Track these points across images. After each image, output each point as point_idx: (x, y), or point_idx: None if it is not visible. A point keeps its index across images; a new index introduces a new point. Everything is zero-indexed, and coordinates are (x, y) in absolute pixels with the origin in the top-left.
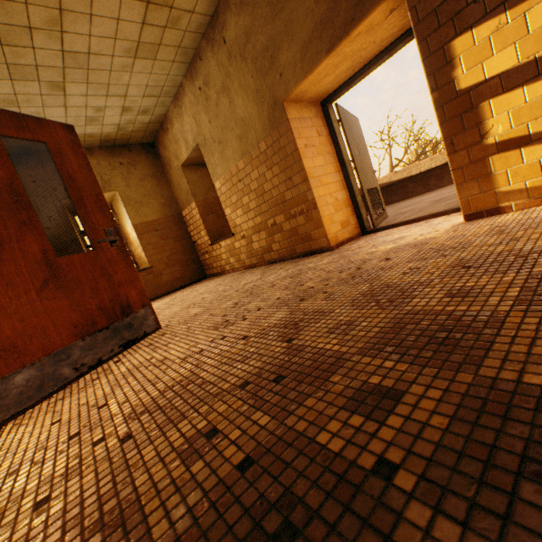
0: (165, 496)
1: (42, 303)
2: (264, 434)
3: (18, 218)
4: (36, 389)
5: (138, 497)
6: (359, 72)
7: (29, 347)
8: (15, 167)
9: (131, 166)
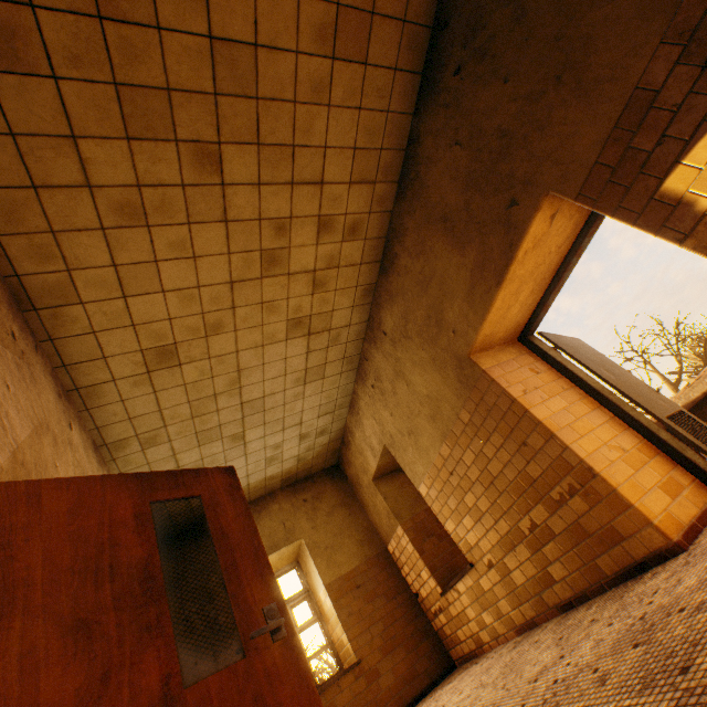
0: None
1: None
2: None
3: (142, 618)
4: None
5: None
6: (548, 288)
7: None
8: (197, 539)
9: (316, 499)
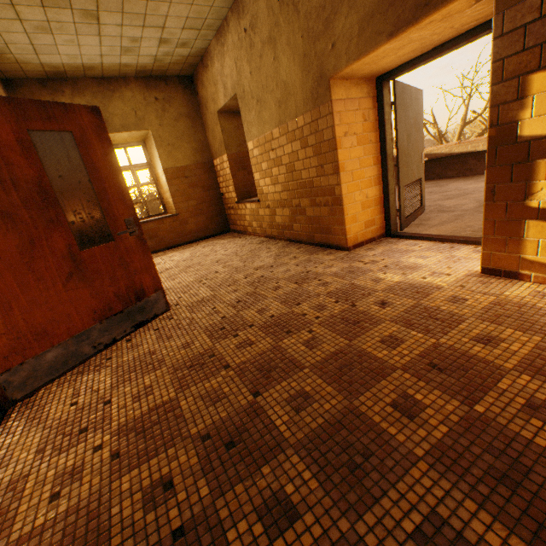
0: (125, 536)
1: (67, 294)
2: (199, 507)
3: (46, 216)
4: (63, 364)
5: (111, 526)
6: (428, 53)
7: (57, 331)
8: (51, 94)
9: (166, 102)
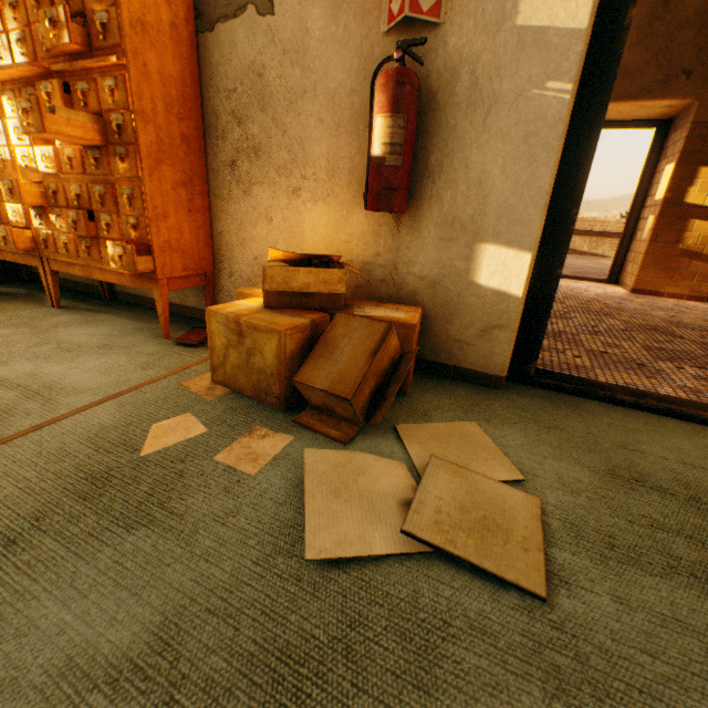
0: None
1: None
2: None
3: None
4: None
5: None
6: None
7: None
8: None
9: None
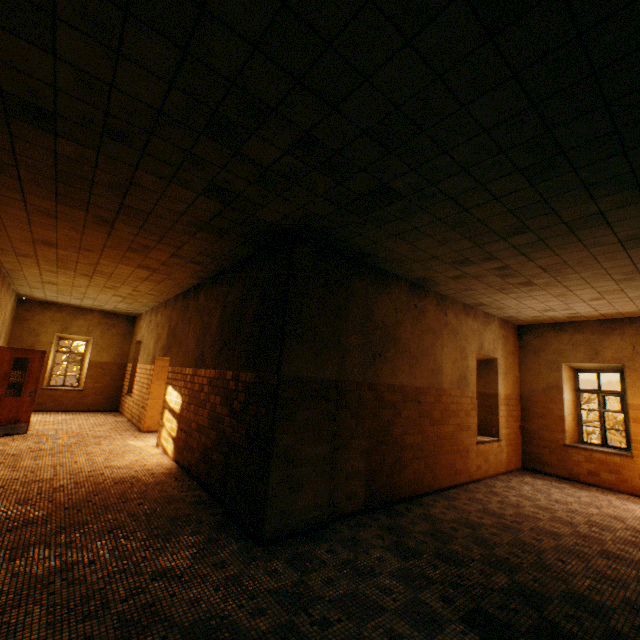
0: None
1: None
2: None
3: (3, 383)
4: None
5: None
6: None
7: None
8: (44, 309)
9: (113, 326)
